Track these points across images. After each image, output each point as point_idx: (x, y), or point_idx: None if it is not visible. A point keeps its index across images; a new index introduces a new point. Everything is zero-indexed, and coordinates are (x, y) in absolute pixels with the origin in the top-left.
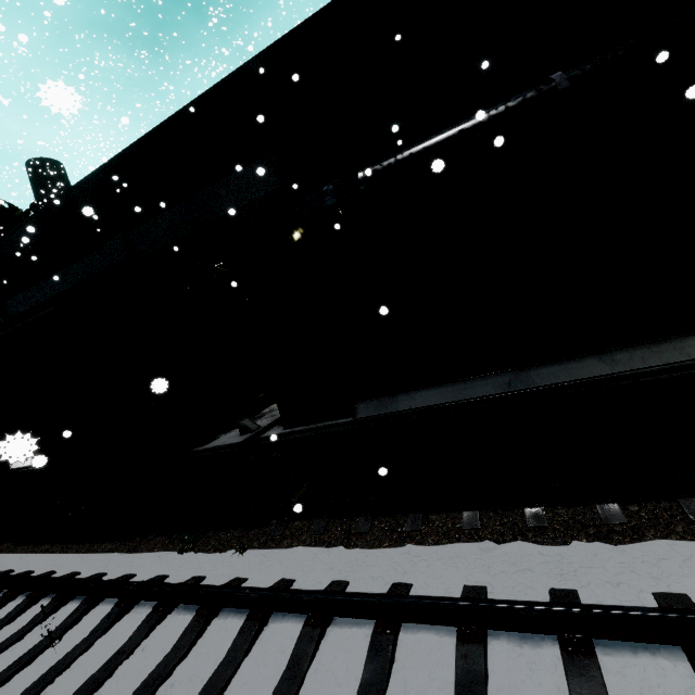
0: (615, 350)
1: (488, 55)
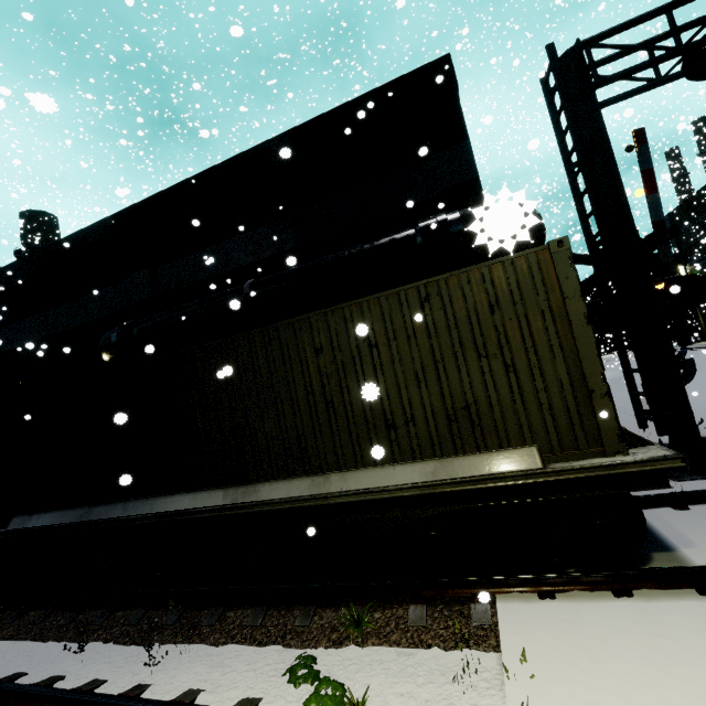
0: (132, 500)
1: (243, 249)
